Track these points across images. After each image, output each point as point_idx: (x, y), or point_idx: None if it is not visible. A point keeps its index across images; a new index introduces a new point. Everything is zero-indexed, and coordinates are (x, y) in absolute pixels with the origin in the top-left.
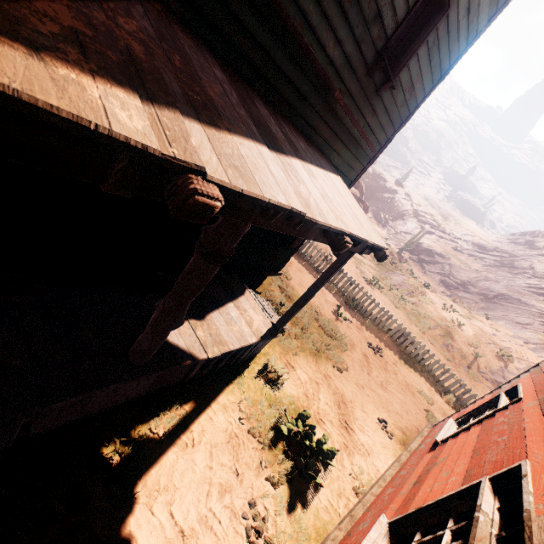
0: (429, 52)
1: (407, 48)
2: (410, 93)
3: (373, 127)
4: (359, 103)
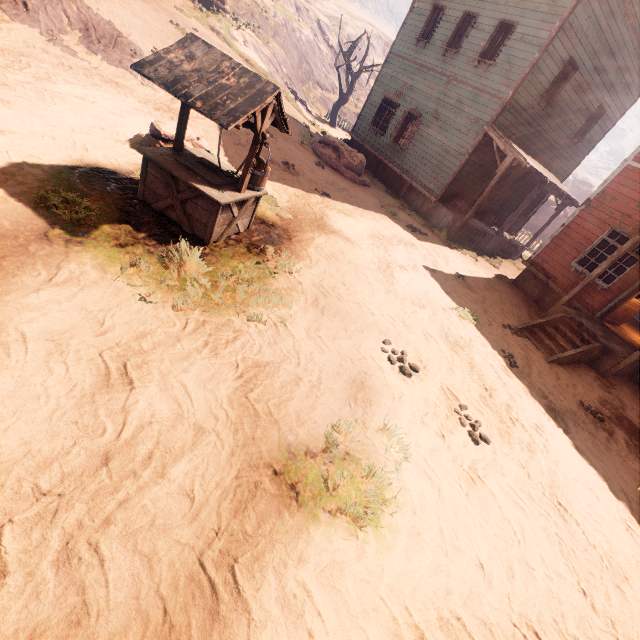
0: (599, 125)
1: (588, 127)
2: (591, 140)
3: (572, 157)
4: (566, 151)
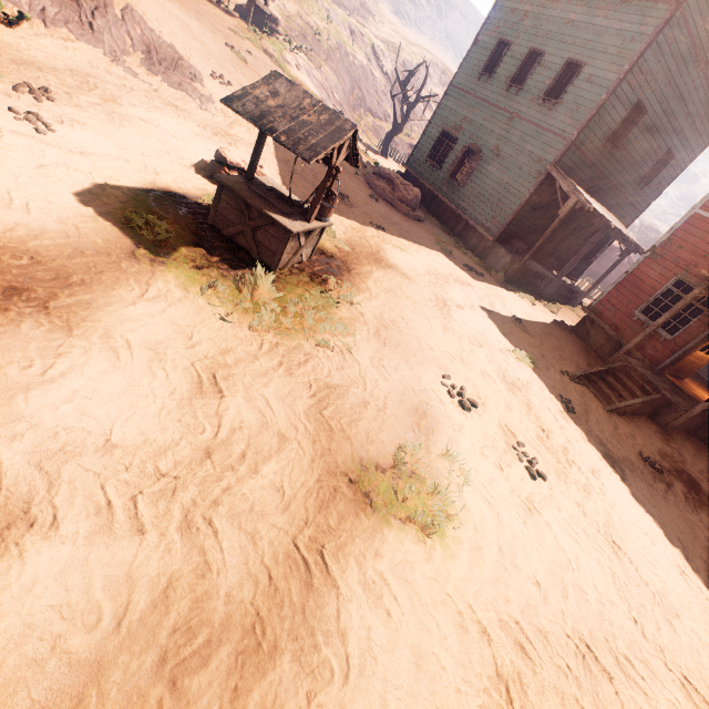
0: (667, 170)
1: (655, 172)
2: (659, 185)
3: (639, 202)
4: (632, 195)
